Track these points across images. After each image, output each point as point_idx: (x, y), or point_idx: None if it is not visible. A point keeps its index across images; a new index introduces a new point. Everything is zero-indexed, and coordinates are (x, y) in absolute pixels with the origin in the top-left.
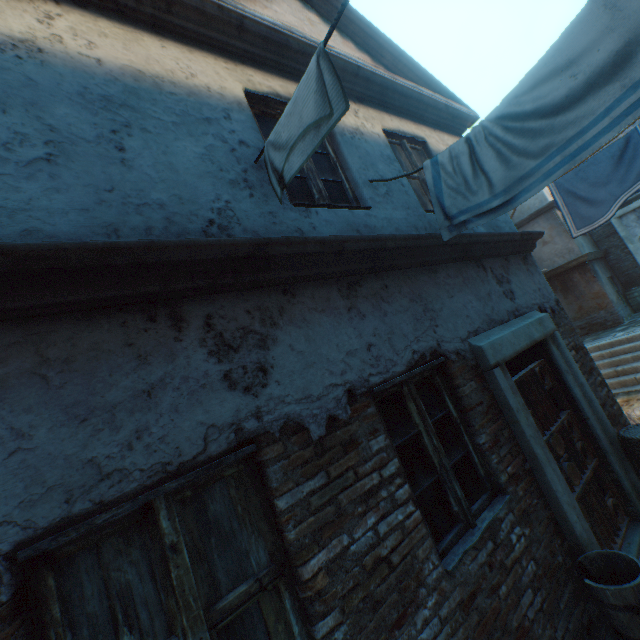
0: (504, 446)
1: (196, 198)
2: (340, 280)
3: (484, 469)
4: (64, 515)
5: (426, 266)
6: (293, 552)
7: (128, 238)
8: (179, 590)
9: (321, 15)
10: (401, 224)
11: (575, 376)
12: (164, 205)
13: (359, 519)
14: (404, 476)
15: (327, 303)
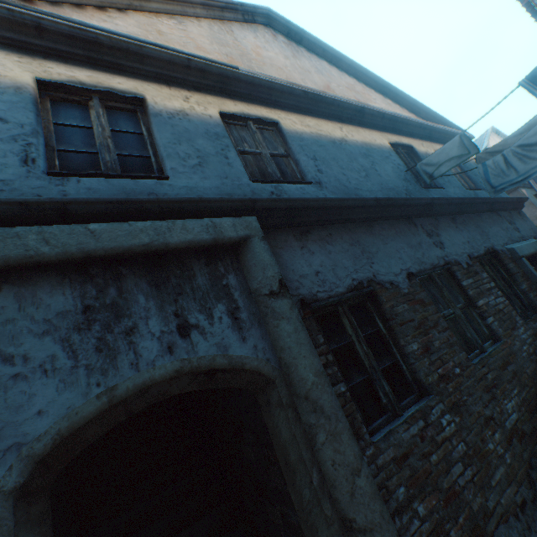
0: (534, 291)
1: (398, 186)
2: (448, 216)
3: (526, 300)
4: (419, 269)
5: (475, 213)
6: (472, 298)
7: None
8: (448, 297)
9: (390, 99)
10: (458, 195)
11: None
12: (393, 189)
13: (488, 296)
14: (497, 288)
15: (448, 224)
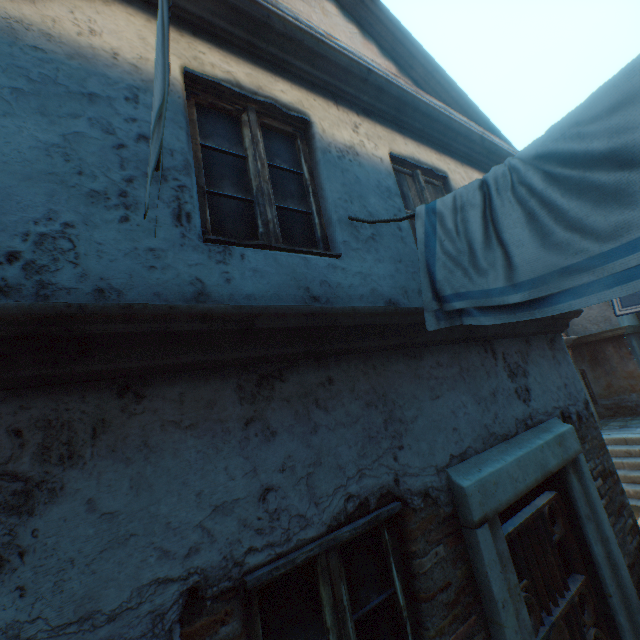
0: None
1: None
2: (248, 369)
3: None
4: None
5: (407, 348)
6: None
7: None
8: None
9: (342, 7)
10: (383, 283)
11: (599, 525)
12: None
13: None
14: None
15: (207, 411)
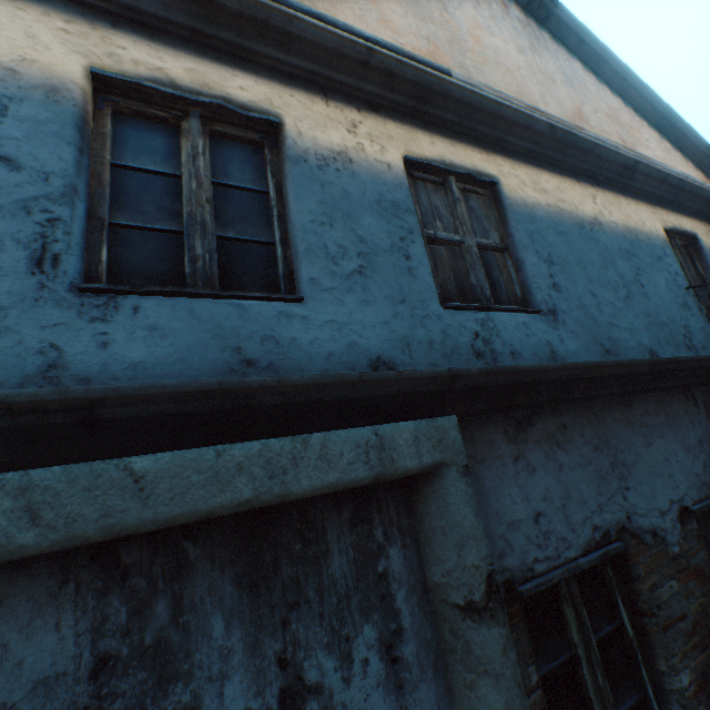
0: None
1: (673, 318)
2: None
3: None
4: (698, 498)
5: None
6: None
7: (663, 346)
8: None
9: (669, 140)
10: None
11: None
12: (666, 324)
13: None
14: None
15: None
